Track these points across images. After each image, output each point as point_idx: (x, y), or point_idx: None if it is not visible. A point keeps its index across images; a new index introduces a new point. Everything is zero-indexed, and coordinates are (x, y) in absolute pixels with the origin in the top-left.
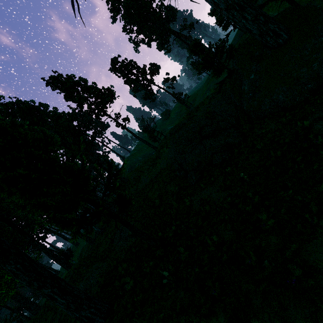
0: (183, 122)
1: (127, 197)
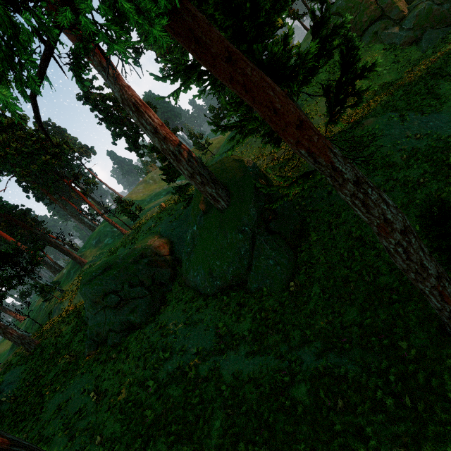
0: (93, 276)
1: None
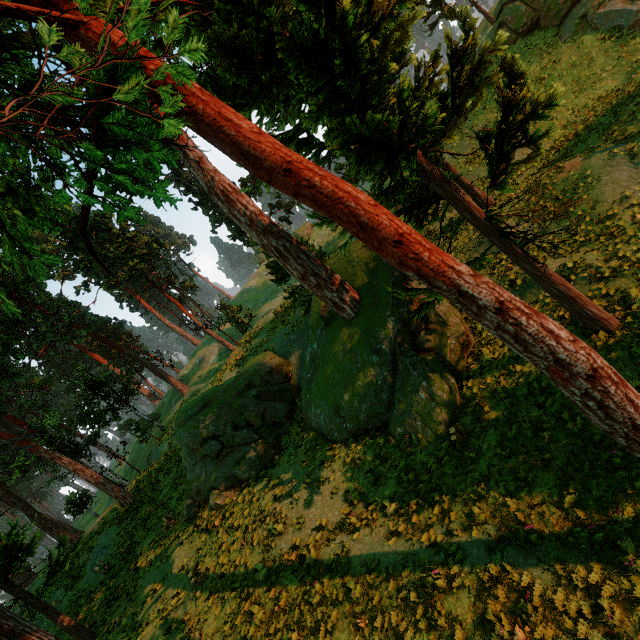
0: (189, 415)
1: (61, 556)
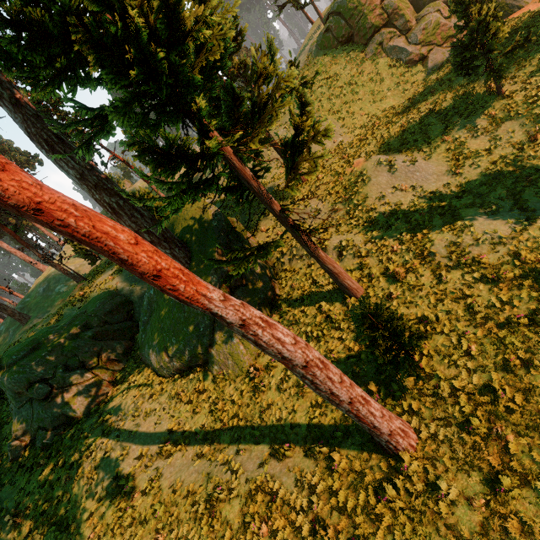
0: (13, 360)
1: None
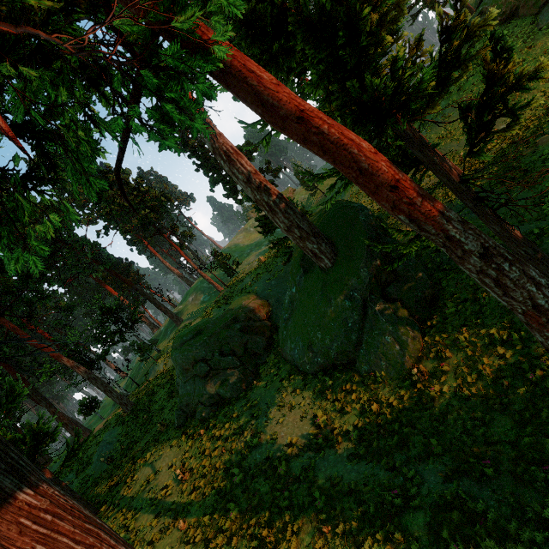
0: (184, 340)
1: (76, 445)
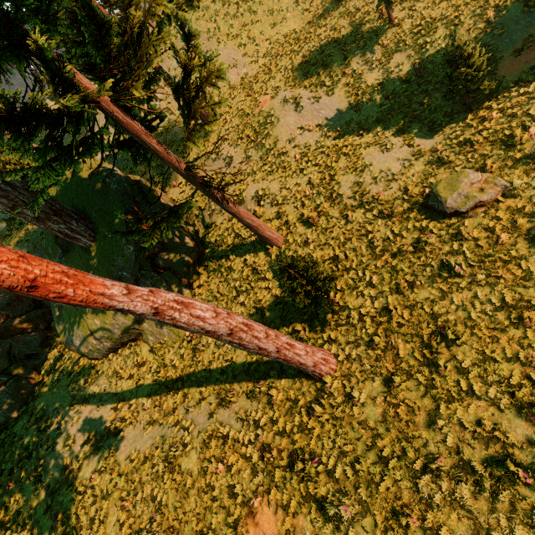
0: None
1: None
